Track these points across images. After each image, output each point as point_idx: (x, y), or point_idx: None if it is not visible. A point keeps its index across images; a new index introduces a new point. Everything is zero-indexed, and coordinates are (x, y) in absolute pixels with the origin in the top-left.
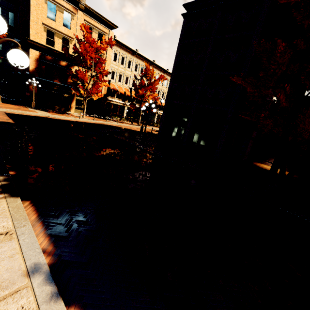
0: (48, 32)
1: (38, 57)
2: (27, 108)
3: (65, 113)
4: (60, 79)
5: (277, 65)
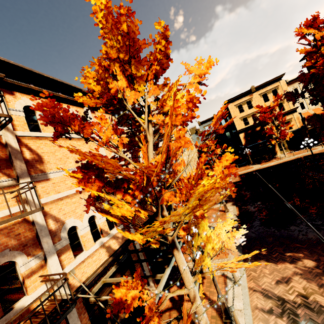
0: (243, 119)
1: (244, 136)
2: (249, 166)
3: (273, 158)
4: (261, 138)
5: (312, 125)
